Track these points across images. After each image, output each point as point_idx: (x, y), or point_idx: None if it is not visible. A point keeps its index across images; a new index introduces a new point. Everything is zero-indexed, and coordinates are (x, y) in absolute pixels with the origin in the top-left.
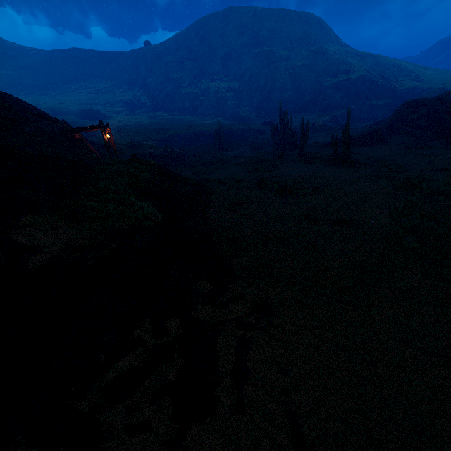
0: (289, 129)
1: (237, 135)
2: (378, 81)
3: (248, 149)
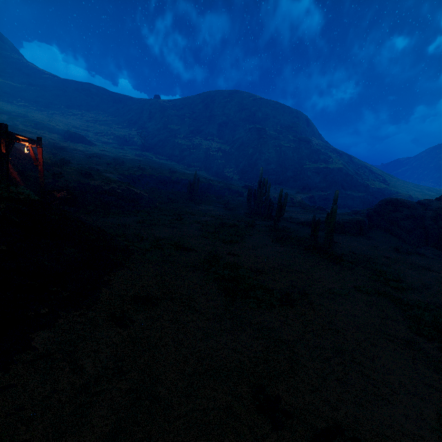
0: (266, 197)
1: (215, 191)
2: (352, 175)
3: (220, 207)
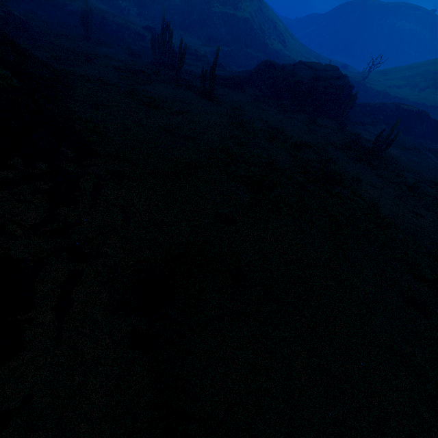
0: (169, 46)
1: (112, 29)
2: (256, 30)
3: (124, 52)
